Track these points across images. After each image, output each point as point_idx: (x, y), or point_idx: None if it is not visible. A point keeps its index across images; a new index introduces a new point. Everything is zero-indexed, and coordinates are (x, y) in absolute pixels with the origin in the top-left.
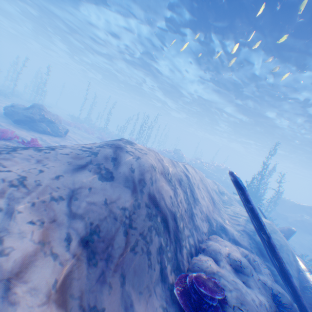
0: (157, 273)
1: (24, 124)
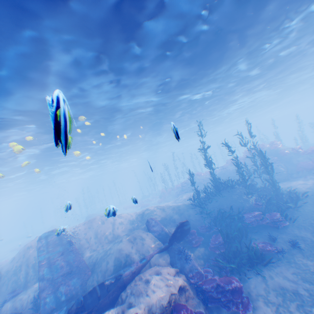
0: (10, 291)
1: None
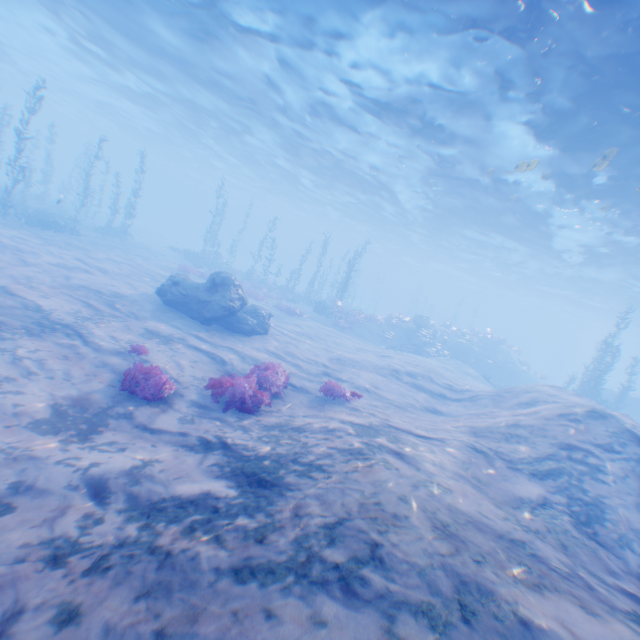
0: None
1: (214, 322)
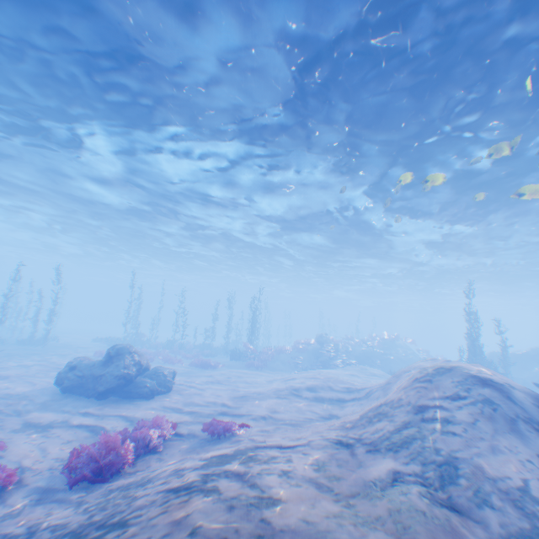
0: None
1: (111, 393)
